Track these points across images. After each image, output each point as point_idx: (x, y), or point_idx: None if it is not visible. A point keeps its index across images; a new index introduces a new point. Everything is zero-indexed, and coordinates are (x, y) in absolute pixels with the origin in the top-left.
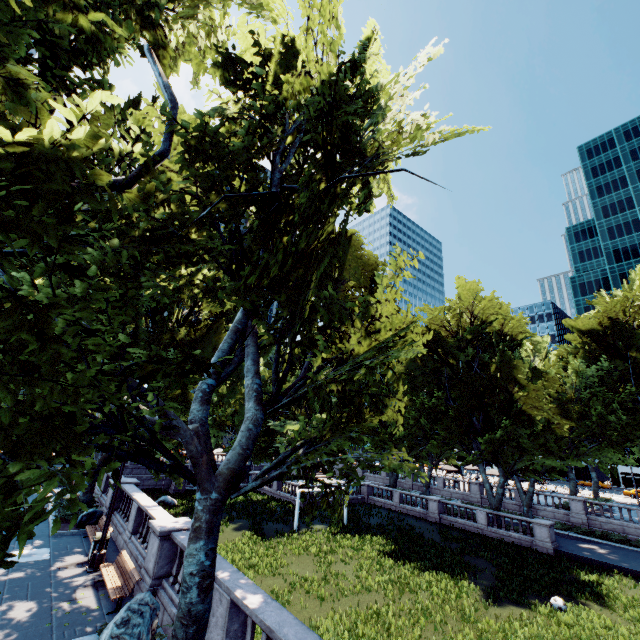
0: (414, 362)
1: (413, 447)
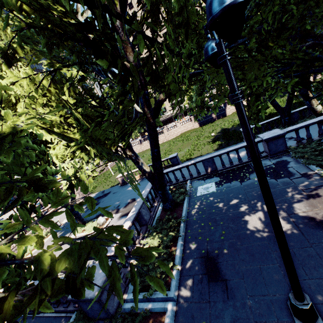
0: None
1: None
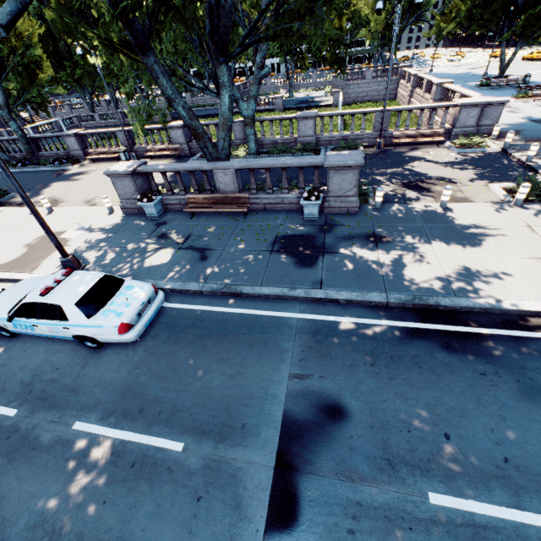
0: (60, 5)
1: (95, 81)
